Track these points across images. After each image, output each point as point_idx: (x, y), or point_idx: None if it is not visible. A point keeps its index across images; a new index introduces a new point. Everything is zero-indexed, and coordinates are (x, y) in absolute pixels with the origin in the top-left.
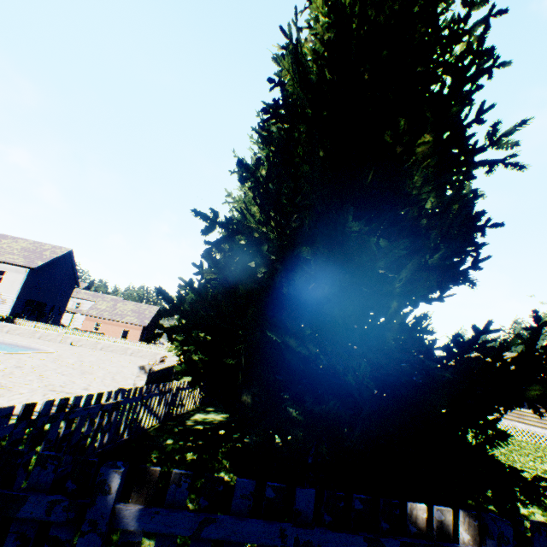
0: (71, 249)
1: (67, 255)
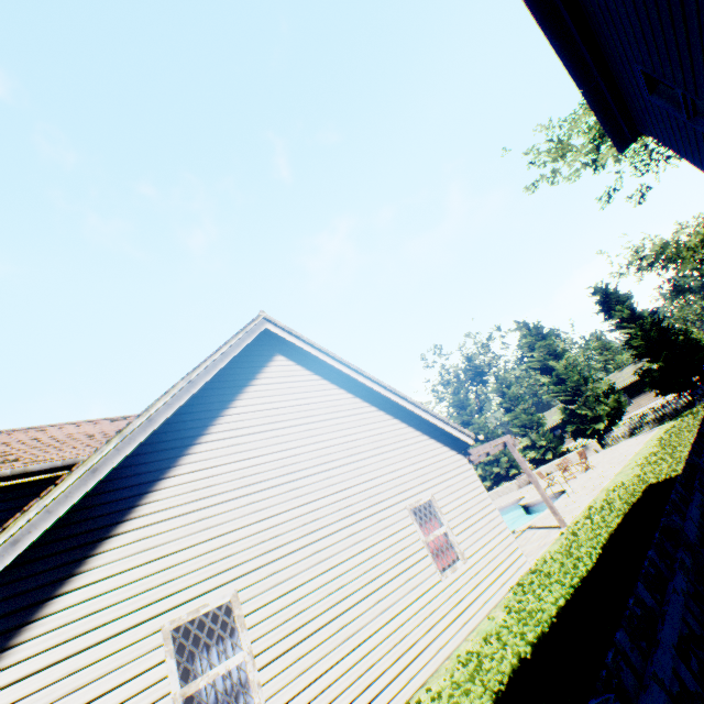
0: None
1: None
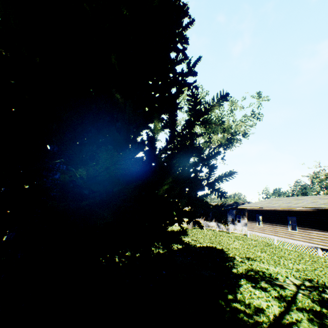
0: None
1: None
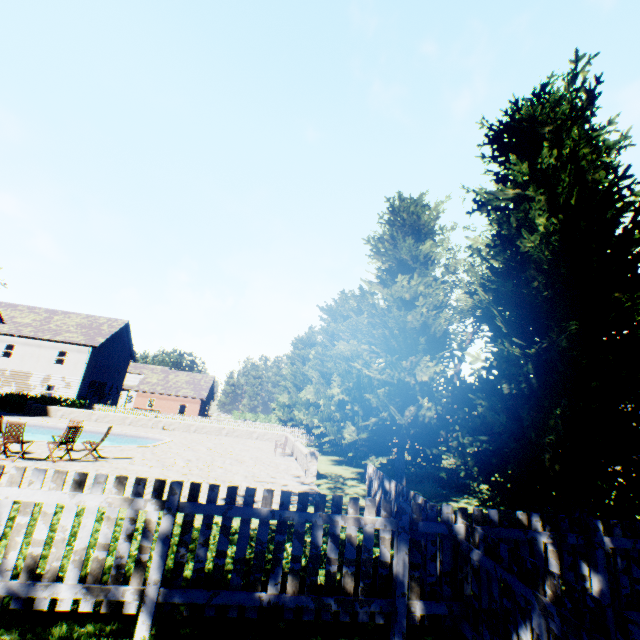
0: (128, 321)
1: (123, 328)
